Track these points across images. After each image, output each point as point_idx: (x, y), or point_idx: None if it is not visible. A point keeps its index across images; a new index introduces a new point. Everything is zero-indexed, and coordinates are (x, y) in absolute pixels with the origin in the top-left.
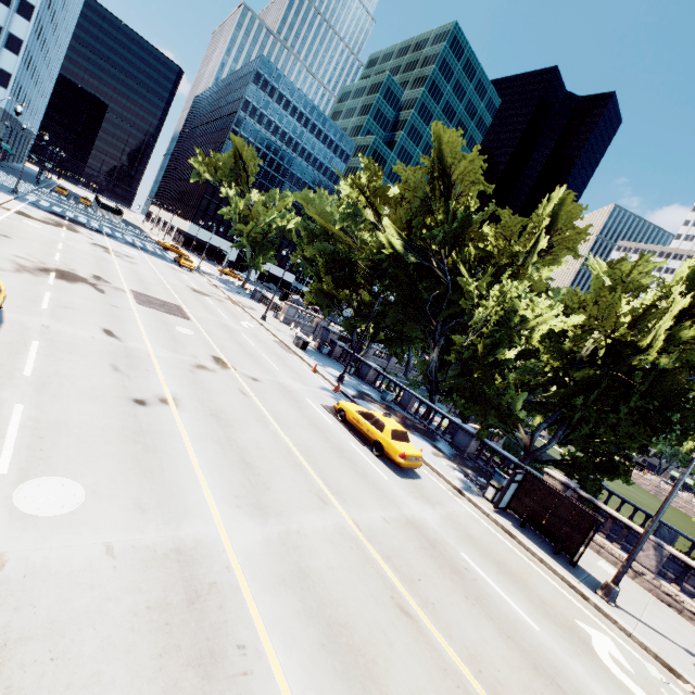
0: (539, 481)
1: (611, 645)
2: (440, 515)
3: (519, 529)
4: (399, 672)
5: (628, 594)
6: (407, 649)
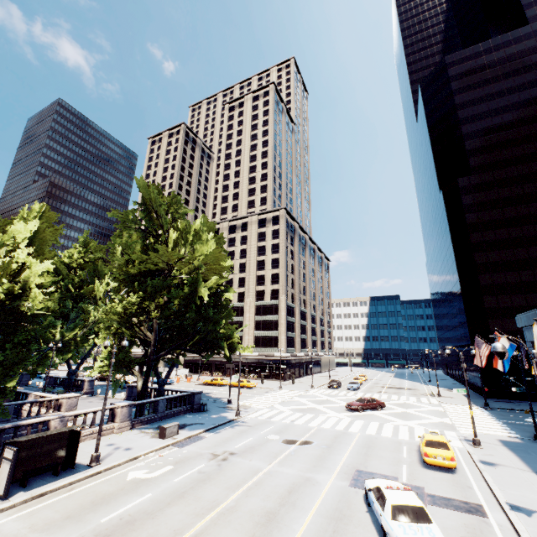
0: (23, 441)
1: (136, 472)
2: (45, 536)
3: (30, 488)
4: (233, 536)
5: (79, 455)
6: (218, 536)
